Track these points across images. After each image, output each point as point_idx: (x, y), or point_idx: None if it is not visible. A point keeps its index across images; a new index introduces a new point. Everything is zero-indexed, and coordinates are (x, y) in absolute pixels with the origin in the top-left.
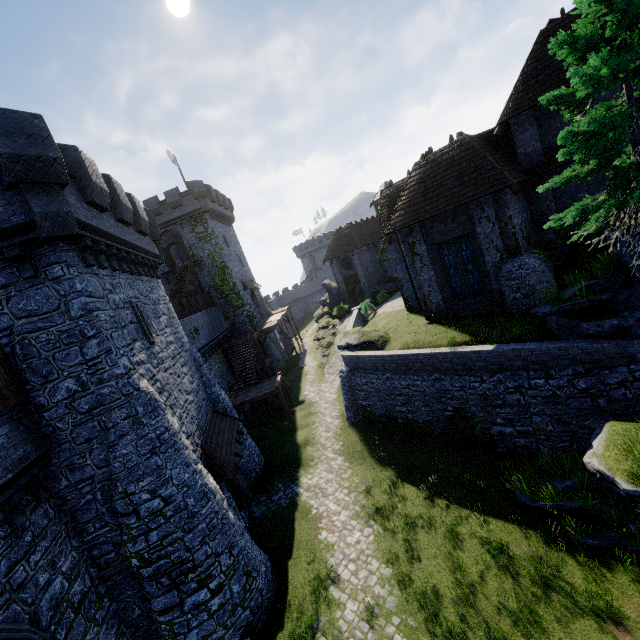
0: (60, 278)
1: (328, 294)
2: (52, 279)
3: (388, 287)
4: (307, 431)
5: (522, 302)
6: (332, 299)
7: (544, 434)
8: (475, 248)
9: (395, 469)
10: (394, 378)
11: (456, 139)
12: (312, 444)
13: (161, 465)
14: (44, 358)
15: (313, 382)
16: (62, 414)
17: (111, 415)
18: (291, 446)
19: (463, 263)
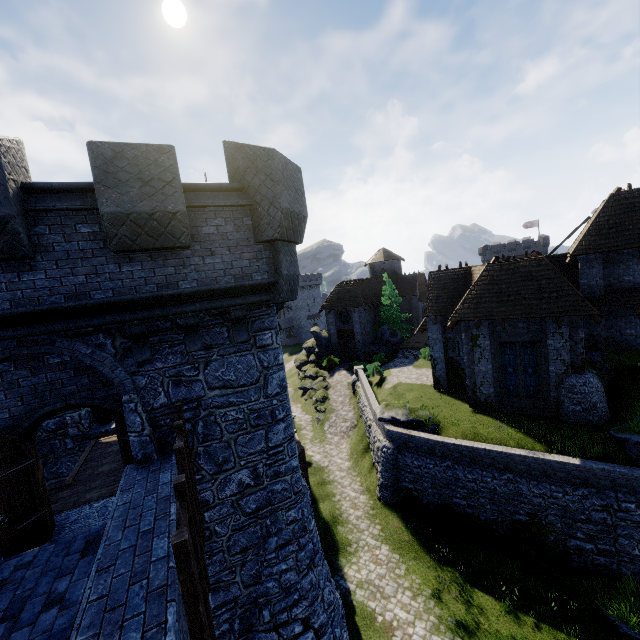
0: (268, 347)
1: (316, 342)
2: (259, 346)
3: (384, 350)
4: (330, 505)
5: (581, 415)
6: (321, 348)
7: (628, 557)
8: (541, 356)
9: (458, 570)
10: (457, 468)
11: (534, 257)
12: (342, 523)
13: (314, 584)
14: (225, 441)
15: (313, 440)
16: (225, 514)
17: (277, 518)
18: (319, 523)
19: (523, 365)
